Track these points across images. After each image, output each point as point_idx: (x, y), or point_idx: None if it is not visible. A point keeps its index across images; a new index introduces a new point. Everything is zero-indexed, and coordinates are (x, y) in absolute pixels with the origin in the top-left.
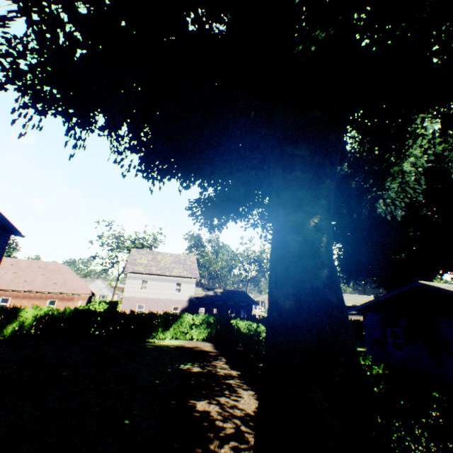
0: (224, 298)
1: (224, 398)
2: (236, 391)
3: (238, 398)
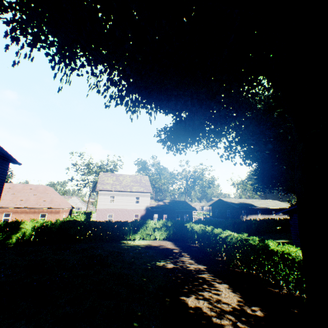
0: (171, 206)
1: (206, 293)
2: (212, 285)
3: (218, 292)
